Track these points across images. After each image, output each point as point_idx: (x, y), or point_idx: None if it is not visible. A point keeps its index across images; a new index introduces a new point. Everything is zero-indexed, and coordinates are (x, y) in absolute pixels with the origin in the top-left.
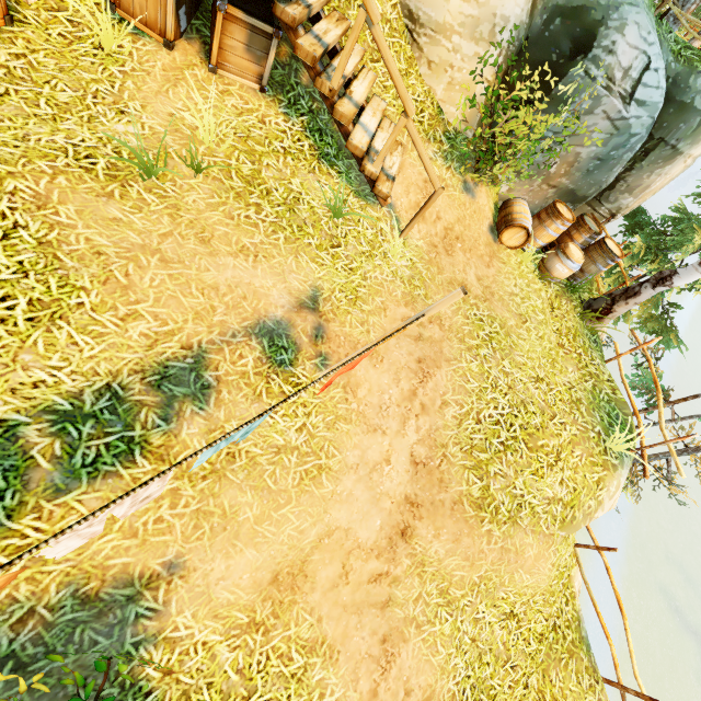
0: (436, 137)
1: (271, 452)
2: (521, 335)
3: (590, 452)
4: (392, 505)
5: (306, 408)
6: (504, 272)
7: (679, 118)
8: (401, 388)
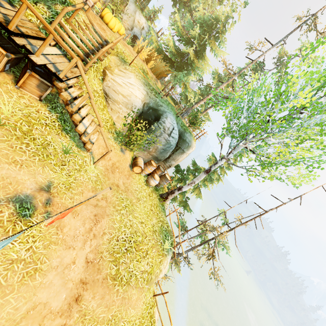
0: (112, 132)
1: (7, 263)
2: (137, 206)
3: (158, 250)
4: (73, 285)
5: (34, 238)
6: (133, 181)
7: (183, 143)
8: (85, 227)
